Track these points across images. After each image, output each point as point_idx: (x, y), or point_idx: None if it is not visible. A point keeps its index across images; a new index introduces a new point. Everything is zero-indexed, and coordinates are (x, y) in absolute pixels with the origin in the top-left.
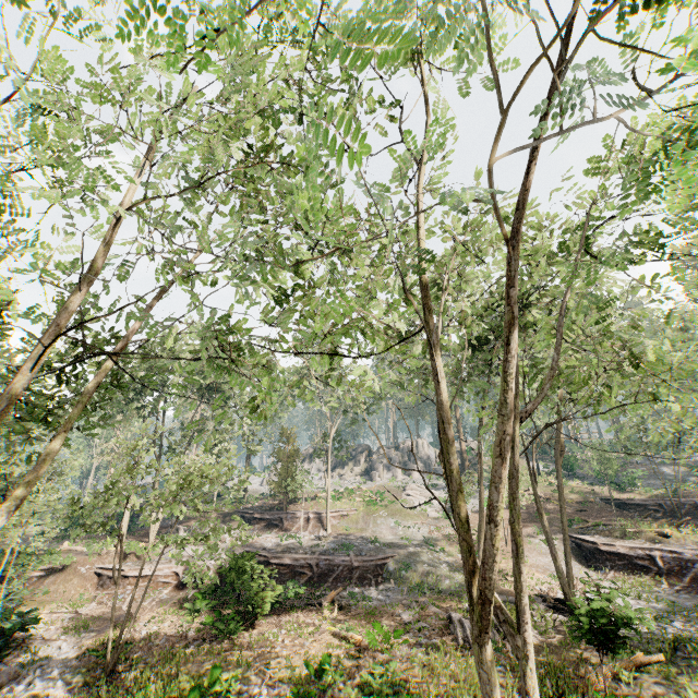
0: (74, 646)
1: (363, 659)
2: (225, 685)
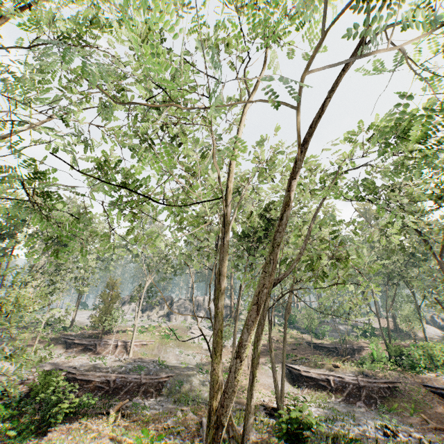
0: None
1: None
2: None
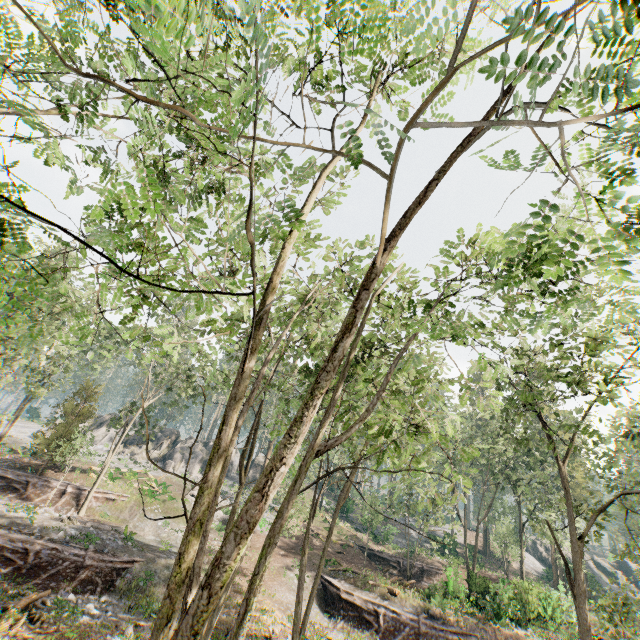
0: None
1: None
2: None
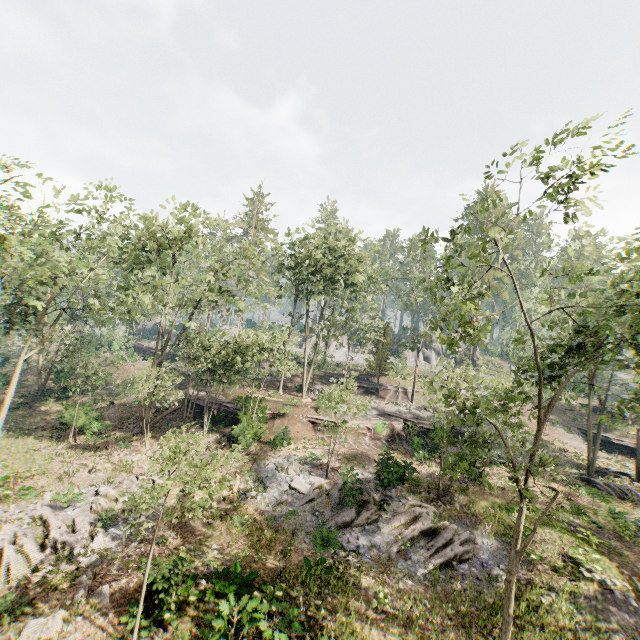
0: (373, 474)
1: (578, 501)
2: (556, 513)
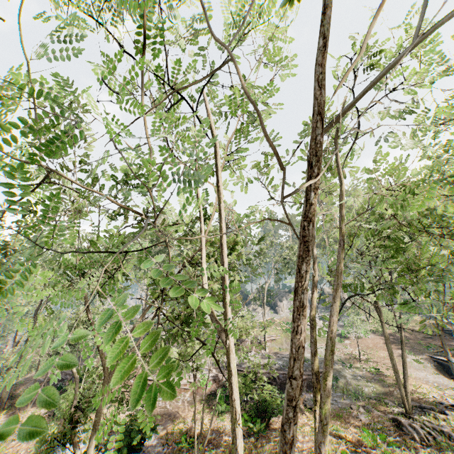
0: (155, 436)
1: (363, 453)
2: None
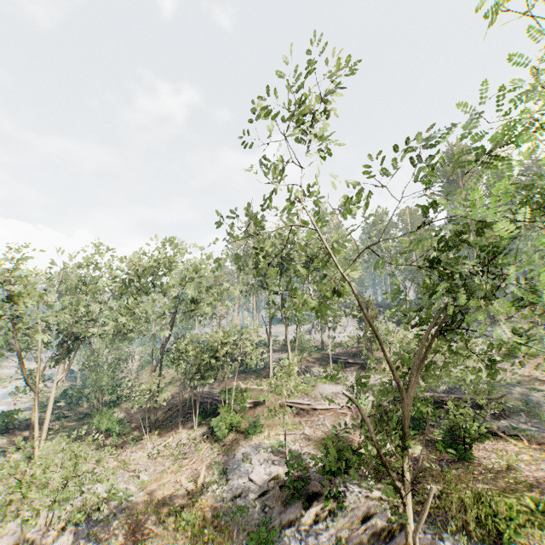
0: None
1: None
2: None
